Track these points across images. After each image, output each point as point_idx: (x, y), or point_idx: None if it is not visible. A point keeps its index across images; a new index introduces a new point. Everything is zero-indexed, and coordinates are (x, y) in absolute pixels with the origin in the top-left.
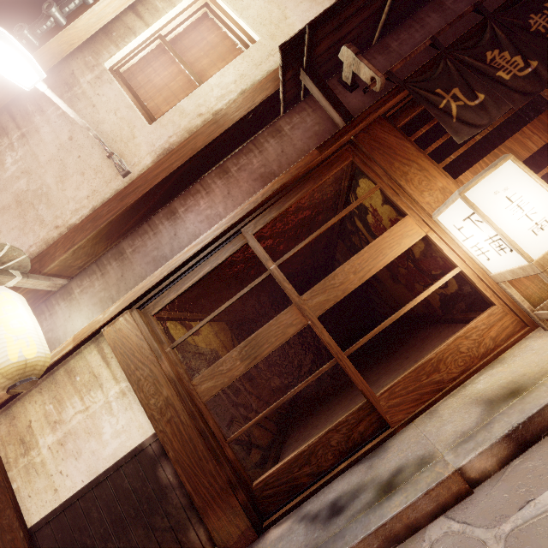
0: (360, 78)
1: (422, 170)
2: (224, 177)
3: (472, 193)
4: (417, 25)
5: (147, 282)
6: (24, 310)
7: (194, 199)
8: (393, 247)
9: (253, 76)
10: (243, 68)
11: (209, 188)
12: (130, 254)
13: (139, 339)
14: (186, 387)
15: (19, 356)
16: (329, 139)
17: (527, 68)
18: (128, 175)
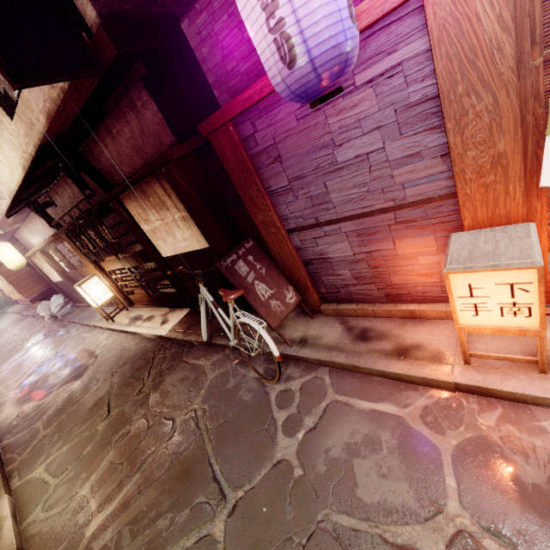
0: (56, 202)
1: (86, 259)
2: (38, 217)
3: (77, 288)
4: (63, 187)
5: (36, 248)
6: (9, 251)
7: (34, 220)
8: (91, 272)
9: (15, 179)
10: (8, 172)
11: (36, 219)
12: (30, 228)
13: (46, 259)
14: (66, 273)
15: (15, 266)
16: (53, 235)
17: (94, 250)
18: (6, 200)
